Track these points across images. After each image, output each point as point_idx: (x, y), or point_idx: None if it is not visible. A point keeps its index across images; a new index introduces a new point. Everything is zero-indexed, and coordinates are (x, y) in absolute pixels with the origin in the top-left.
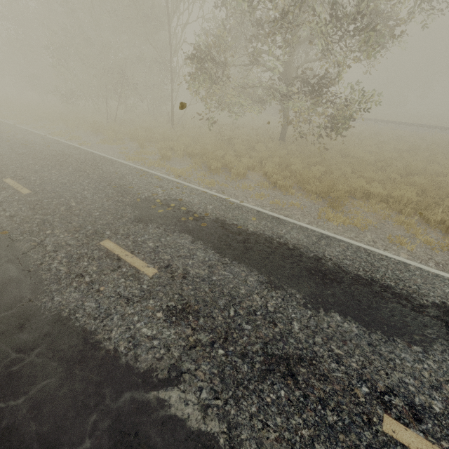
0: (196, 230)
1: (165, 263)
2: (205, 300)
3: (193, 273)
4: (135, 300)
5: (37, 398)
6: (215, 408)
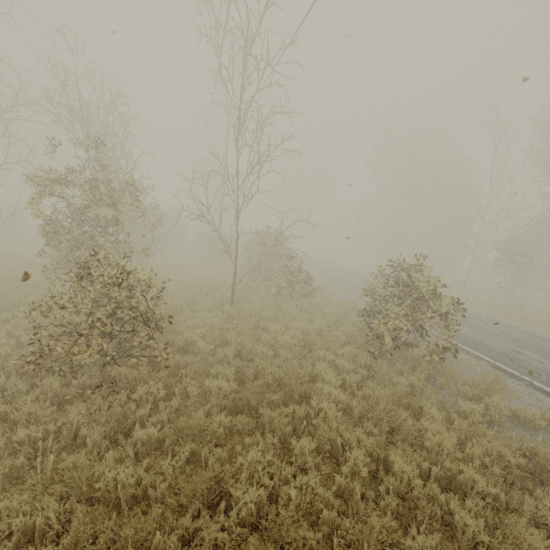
0: (512, 330)
1: (502, 332)
2: (526, 342)
3: (517, 337)
4: (494, 334)
5: (477, 336)
6: (536, 354)
